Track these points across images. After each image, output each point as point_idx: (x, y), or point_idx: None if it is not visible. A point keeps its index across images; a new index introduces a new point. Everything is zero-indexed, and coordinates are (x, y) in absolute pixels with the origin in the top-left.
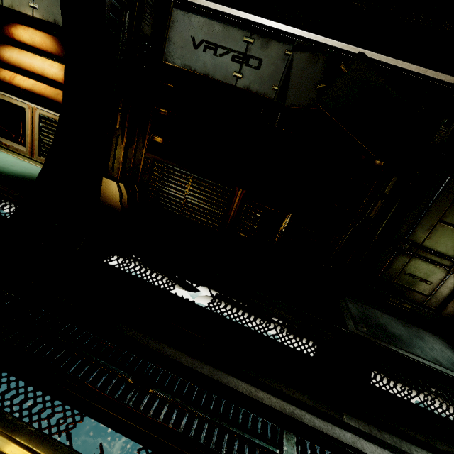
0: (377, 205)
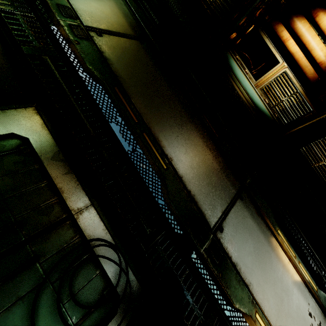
0: None
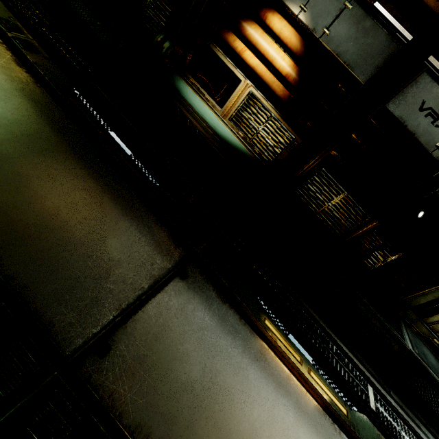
0: None
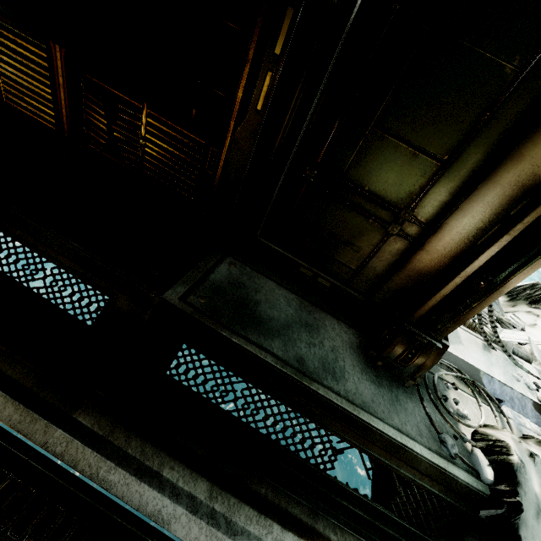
0: (266, 84)
